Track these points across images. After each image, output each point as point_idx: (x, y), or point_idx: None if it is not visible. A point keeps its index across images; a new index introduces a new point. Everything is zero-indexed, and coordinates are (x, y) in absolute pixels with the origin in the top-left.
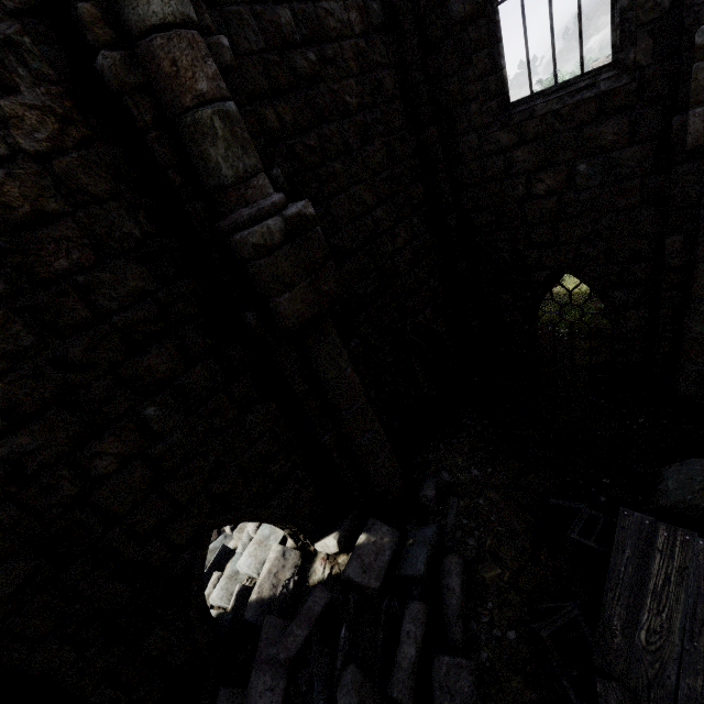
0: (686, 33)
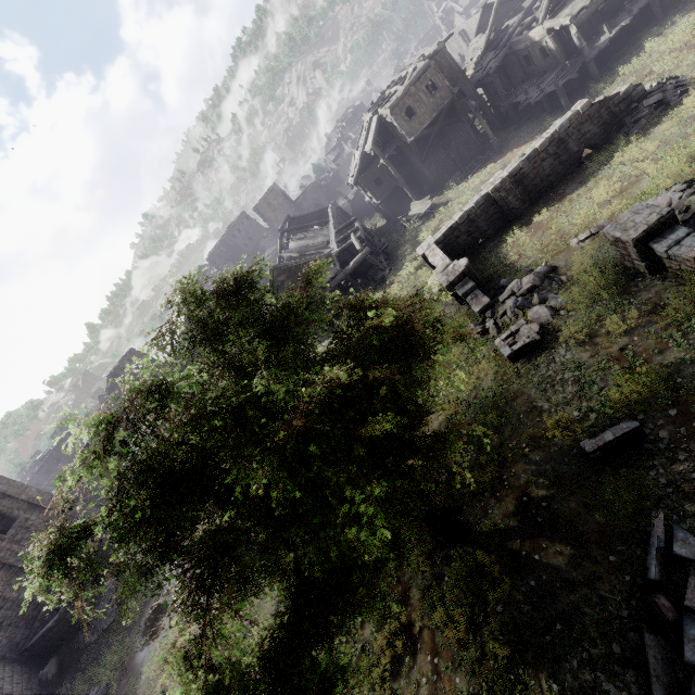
0: None
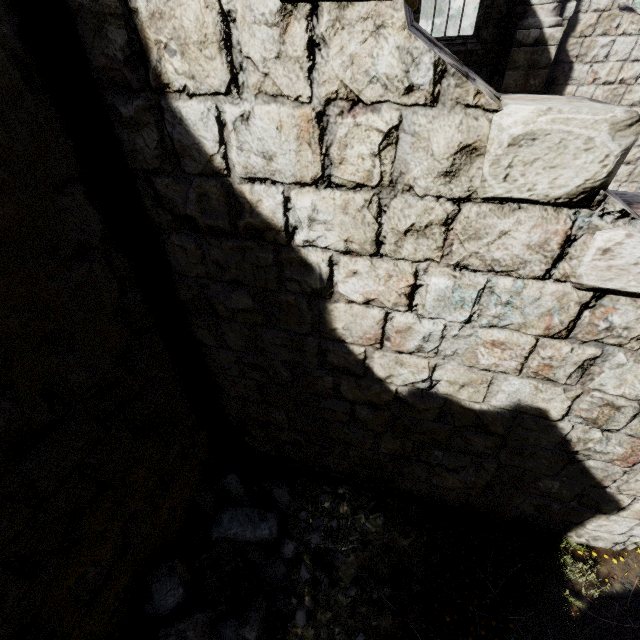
0: (509, 32)
